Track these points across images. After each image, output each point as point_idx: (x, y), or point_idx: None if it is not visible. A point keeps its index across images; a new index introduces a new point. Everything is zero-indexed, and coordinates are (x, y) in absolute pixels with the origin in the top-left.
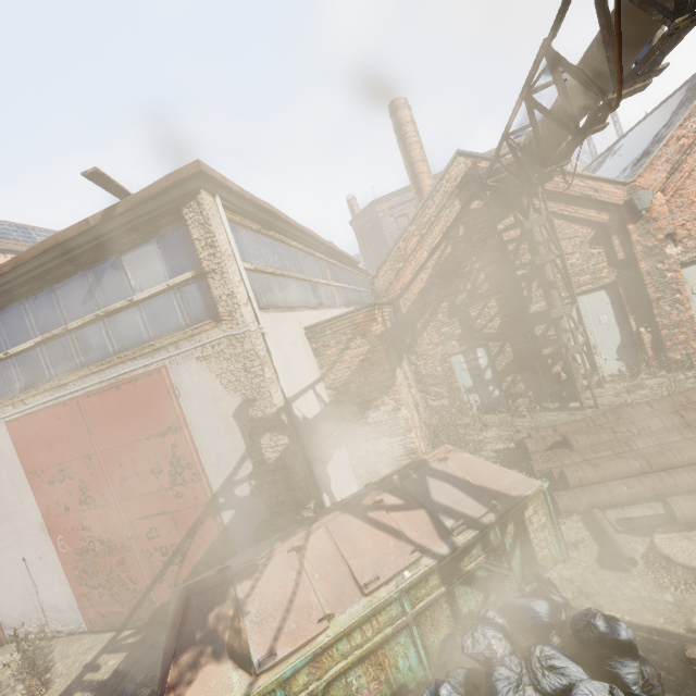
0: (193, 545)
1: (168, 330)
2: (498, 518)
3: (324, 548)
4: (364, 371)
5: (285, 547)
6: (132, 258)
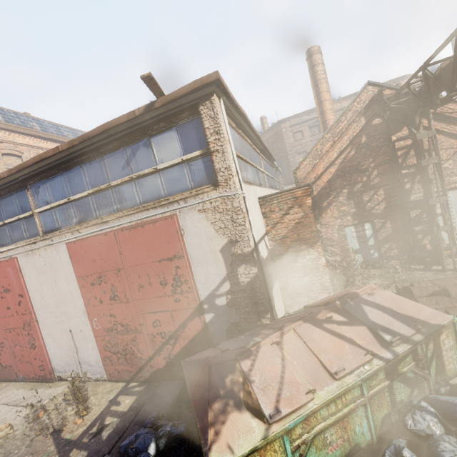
0: (183, 333)
1: (178, 190)
2: (425, 338)
3: (296, 345)
4: (298, 230)
5: (267, 341)
6: (158, 139)
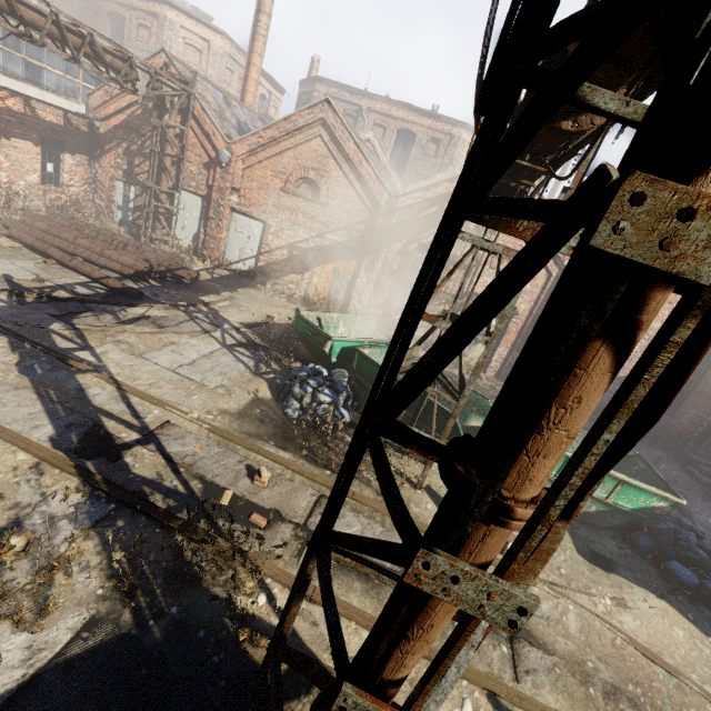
0: None
1: None
2: None
3: None
4: None
5: None
6: None
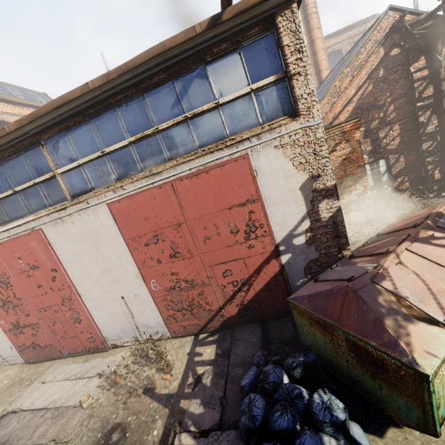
0: (258, 278)
1: (246, 126)
2: None
3: (418, 262)
4: (344, 167)
5: (388, 263)
6: (219, 66)
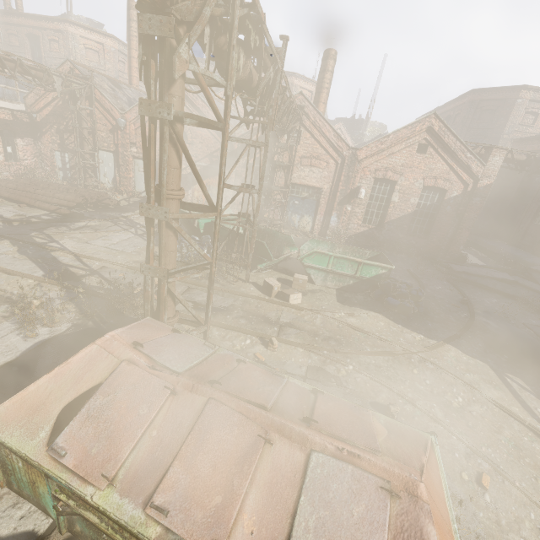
0: None
1: None
2: None
3: None
4: None
5: None
6: None
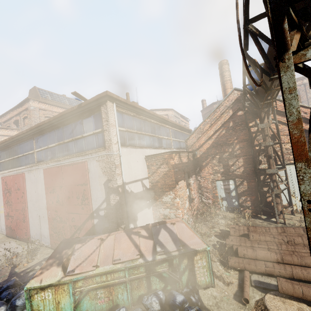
0: (83, 228)
1: (91, 148)
2: (179, 254)
3: (110, 242)
4: (164, 178)
5: (98, 237)
6: (85, 121)
